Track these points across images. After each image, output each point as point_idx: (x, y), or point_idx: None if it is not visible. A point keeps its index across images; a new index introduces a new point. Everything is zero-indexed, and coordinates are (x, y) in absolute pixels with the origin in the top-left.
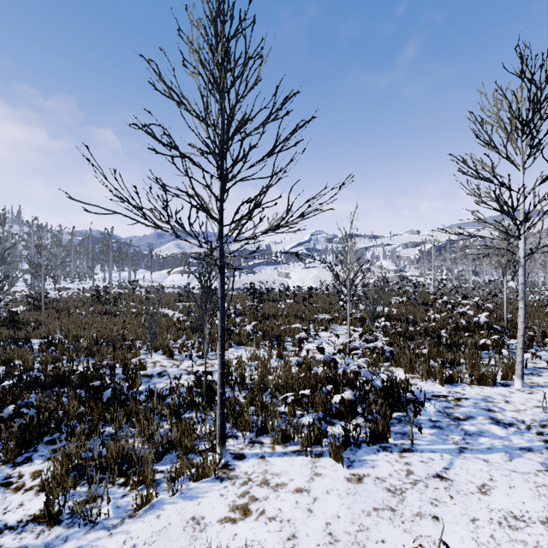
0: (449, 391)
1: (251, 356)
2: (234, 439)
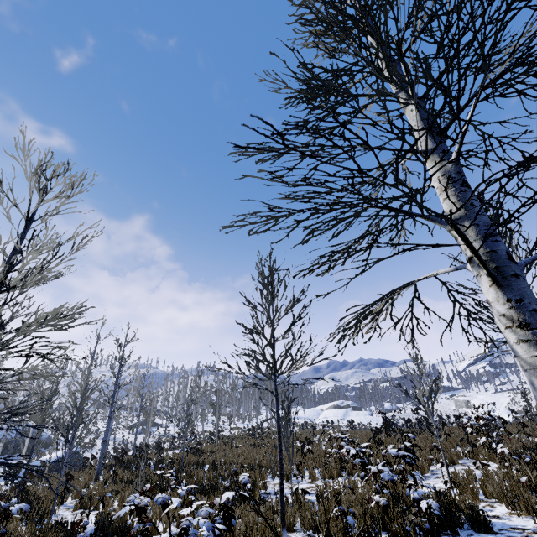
0: (536, 526)
1: (348, 482)
2: (298, 532)
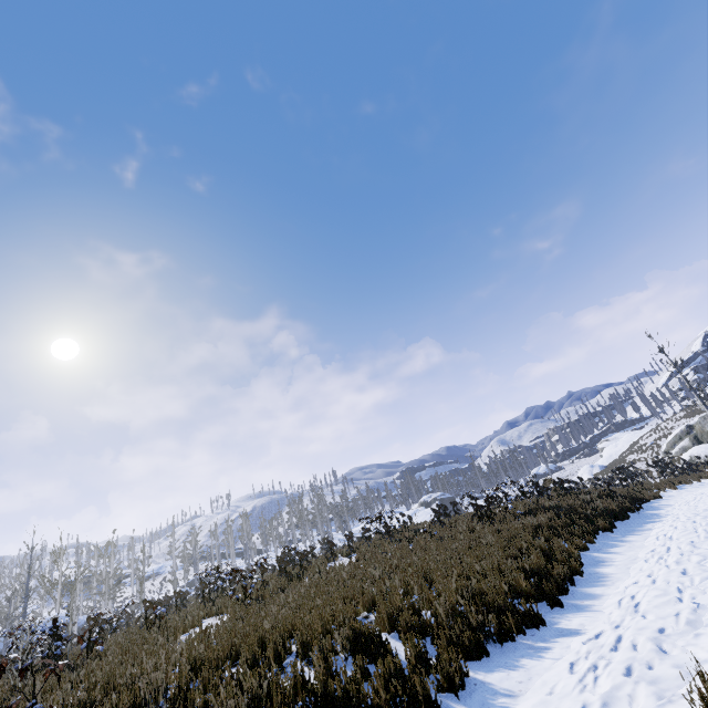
0: None
1: None
2: None
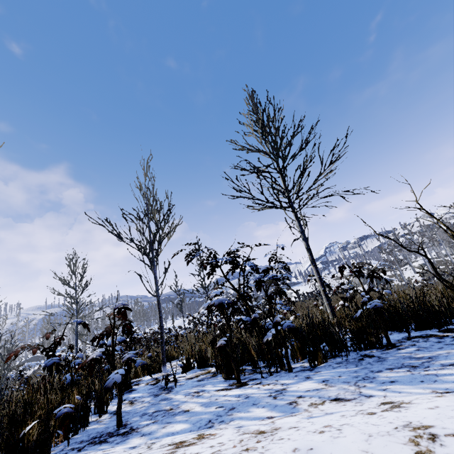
0: None
1: None
2: None
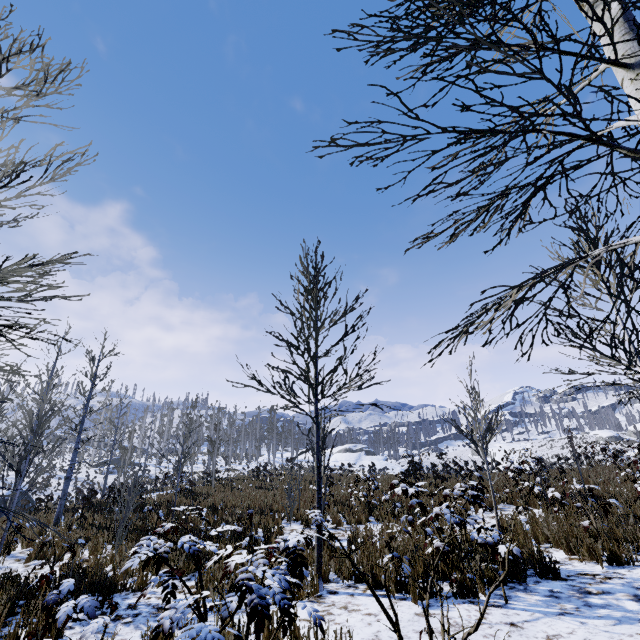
0: (605, 571)
1: (382, 527)
2: (334, 583)
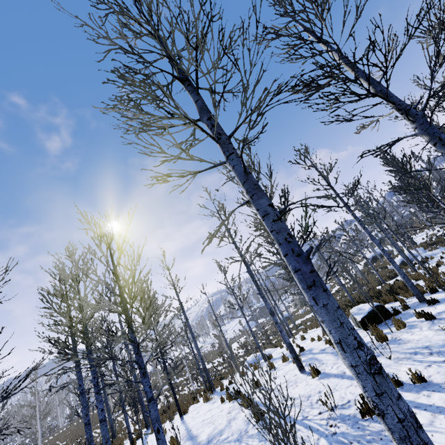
0: None
1: None
2: None
